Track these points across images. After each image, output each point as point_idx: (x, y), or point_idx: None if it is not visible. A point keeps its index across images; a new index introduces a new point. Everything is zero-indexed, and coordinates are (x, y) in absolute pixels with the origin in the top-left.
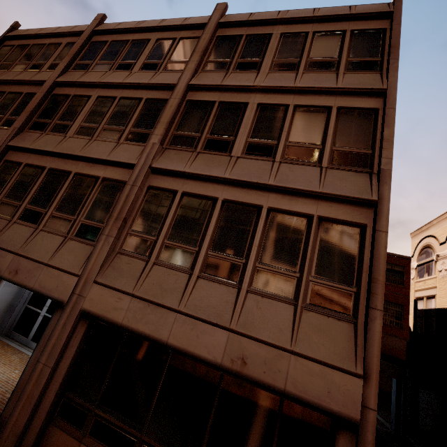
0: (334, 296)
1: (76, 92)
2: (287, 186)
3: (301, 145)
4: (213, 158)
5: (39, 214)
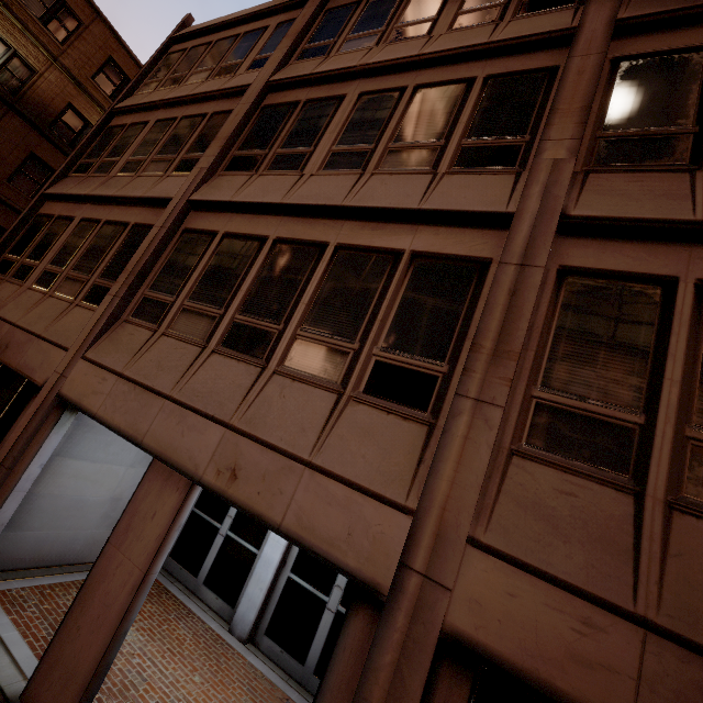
0: None
1: (311, 94)
2: None
3: None
4: None
5: (265, 336)
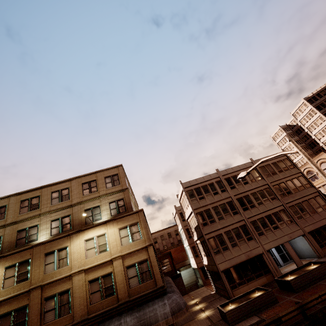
0: (325, 206)
1: (242, 195)
2: (307, 195)
3: (300, 186)
4: (291, 195)
5: (276, 226)
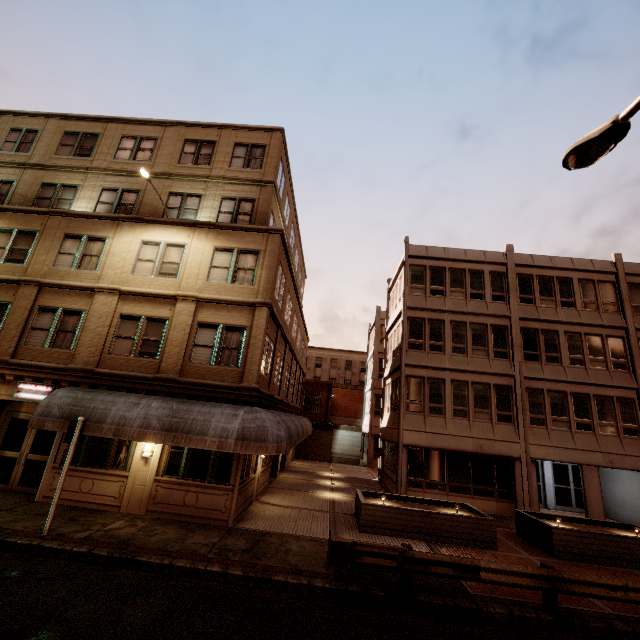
0: None
1: (541, 326)
2: None
3: None
4: None
5: (589, 425)
